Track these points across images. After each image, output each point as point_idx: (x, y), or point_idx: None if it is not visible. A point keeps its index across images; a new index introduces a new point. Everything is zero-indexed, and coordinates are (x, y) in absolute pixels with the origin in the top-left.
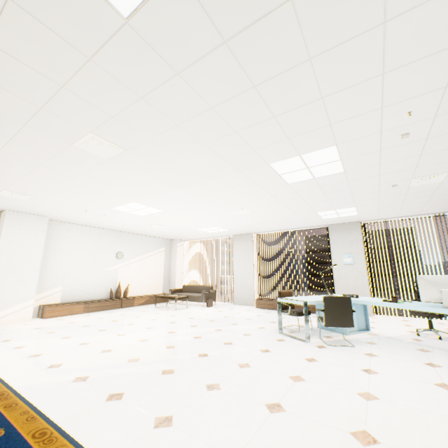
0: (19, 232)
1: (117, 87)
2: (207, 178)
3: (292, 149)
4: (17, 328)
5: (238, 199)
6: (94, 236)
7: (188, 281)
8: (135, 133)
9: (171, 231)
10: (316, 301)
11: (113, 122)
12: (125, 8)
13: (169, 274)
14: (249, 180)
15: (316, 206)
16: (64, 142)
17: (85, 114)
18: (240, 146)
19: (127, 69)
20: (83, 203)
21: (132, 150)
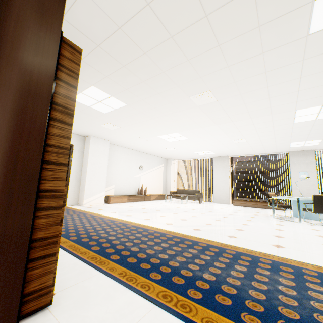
0: (96, 150)
1: (258, 67)
2: (244, 118)
3: (322, 101)
4: (105, 207)
5: (247, 132)
6: (128, 154)
7: (177, 187)
8: (235, 91)
9: (175, 153)
10: (303, 198)
11: (231, 85)
12: (314, 30)
13: (165, 182)
14: (270, 120)
15: (295, 138)
16: (185, 95)
17: (220, 80)
18: (290, 99)
19: (276, 58)
20: (144, 132)
21: (220, 100)
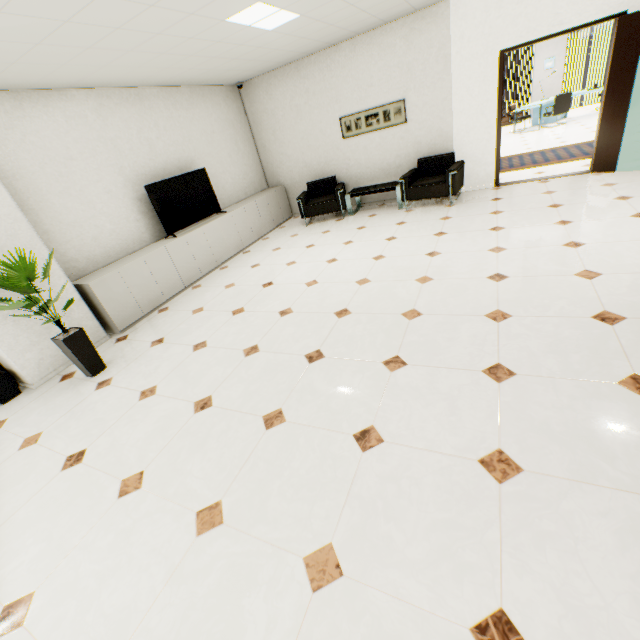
0: None
1: None
2: None
3: None
4: None
5: None
6: None
7: None
8: None
9: None
10: (546, 103)
11: None
12: None
13: None
14: None
15: None
16: None
17: None
18: None
19: None
20: None
21: None
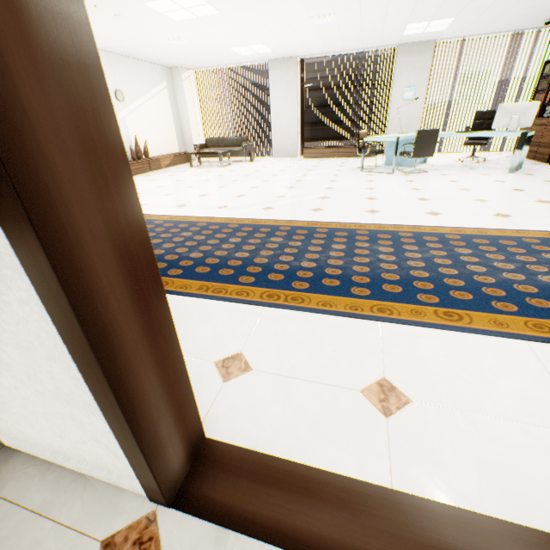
0: None
1: None
2: None
3: None
4: None
5: None
6: None
7: (204, 134)
8: None
9: (189, 52)
10: (404, 137)
11: None
12: None
13: (180, 126)
14: None
15: (418, 14)
16: None
17: None
18: None
19: None
20: None
21: None
